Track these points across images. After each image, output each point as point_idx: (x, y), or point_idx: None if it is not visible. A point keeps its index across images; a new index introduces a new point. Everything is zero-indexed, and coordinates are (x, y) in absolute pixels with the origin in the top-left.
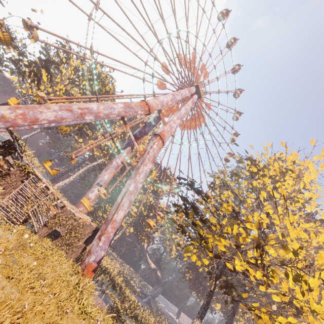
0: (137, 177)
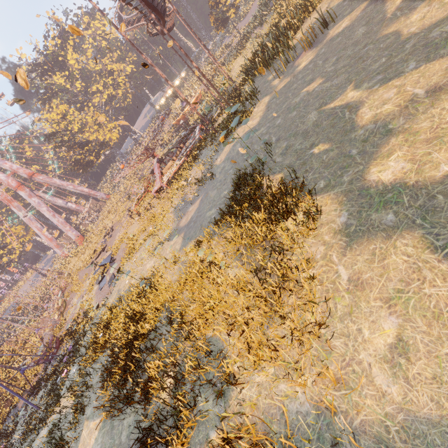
0: (65, 185)
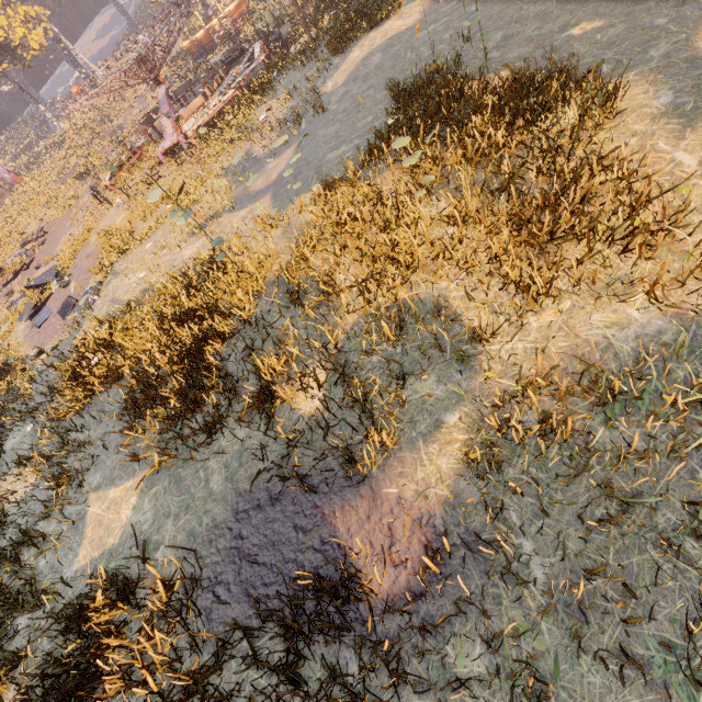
0: None
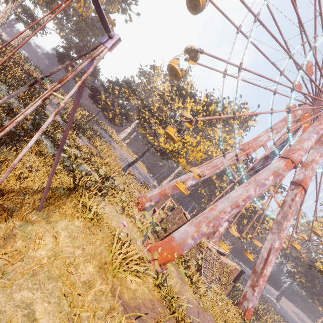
0: (281, 234)
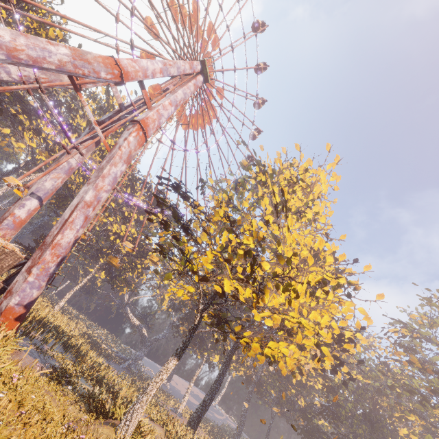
0: (99, 182)
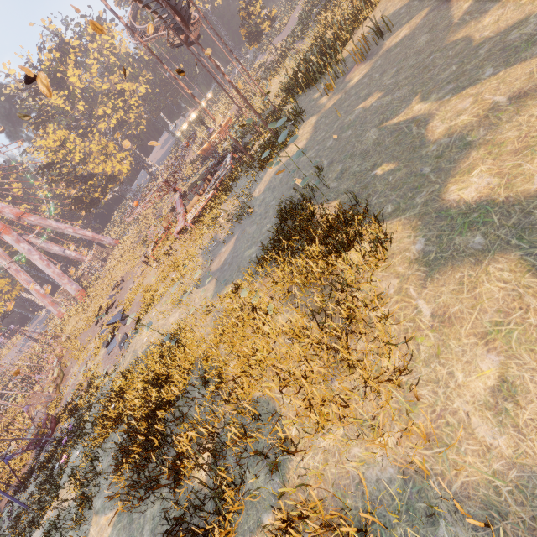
0: (63, 228)
